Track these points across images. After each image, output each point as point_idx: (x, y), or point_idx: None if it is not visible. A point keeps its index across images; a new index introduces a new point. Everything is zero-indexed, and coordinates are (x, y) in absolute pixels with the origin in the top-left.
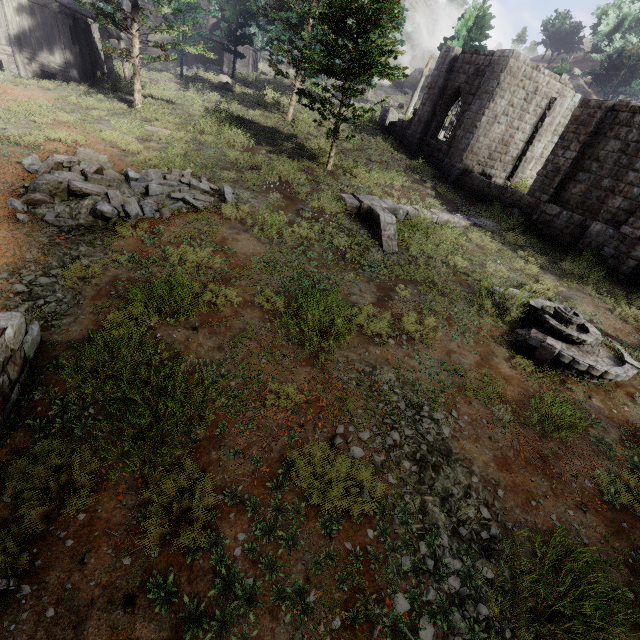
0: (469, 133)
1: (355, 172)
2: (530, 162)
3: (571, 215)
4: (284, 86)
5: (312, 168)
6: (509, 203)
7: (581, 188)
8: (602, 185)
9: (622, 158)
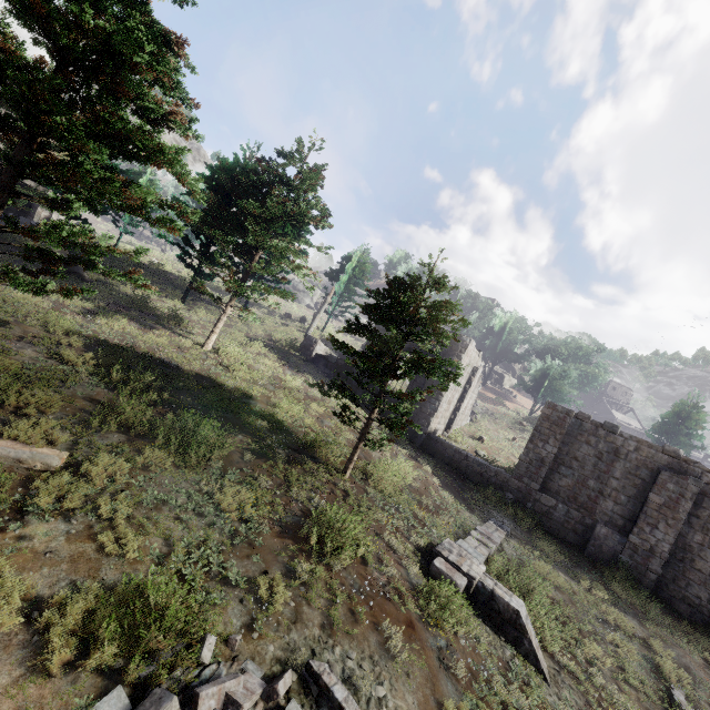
0: (434, 399)
1: (379, 477)
2: (460, 415)
3: (568, 509)
4: (142, 266)
5: (332, 482)
6: (495, 483)
7: (568, 482)
8: (589, 485)
9: (600, 463)
